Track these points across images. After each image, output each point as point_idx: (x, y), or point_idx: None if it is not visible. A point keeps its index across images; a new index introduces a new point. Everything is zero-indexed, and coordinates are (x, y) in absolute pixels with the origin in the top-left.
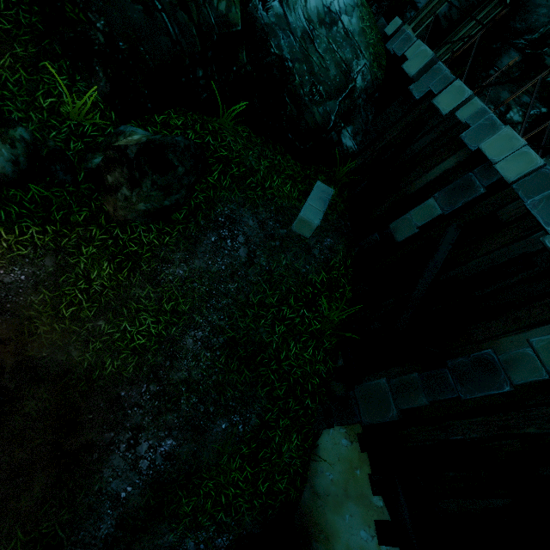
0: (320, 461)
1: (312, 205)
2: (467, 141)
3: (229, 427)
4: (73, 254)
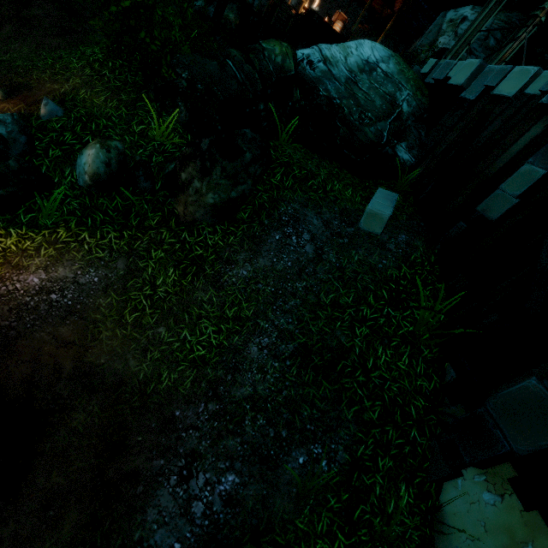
0: (452, 532)
1: (379, 202)
2: None
3: (309, 462)
4: (143, 258)
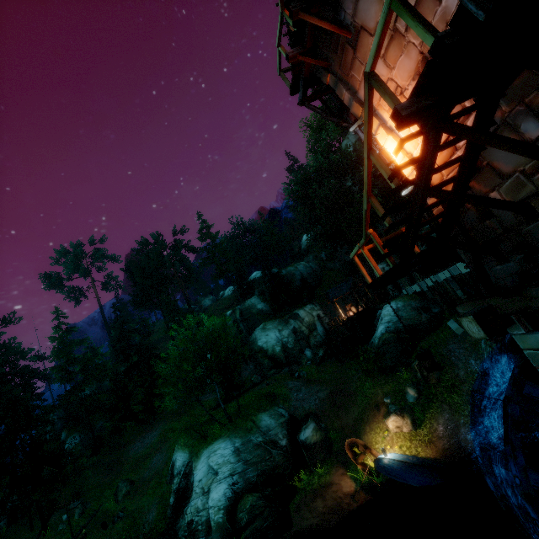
0: None
1: (452, 326)
2: (440, 281)
3: None
4: (445, 399)
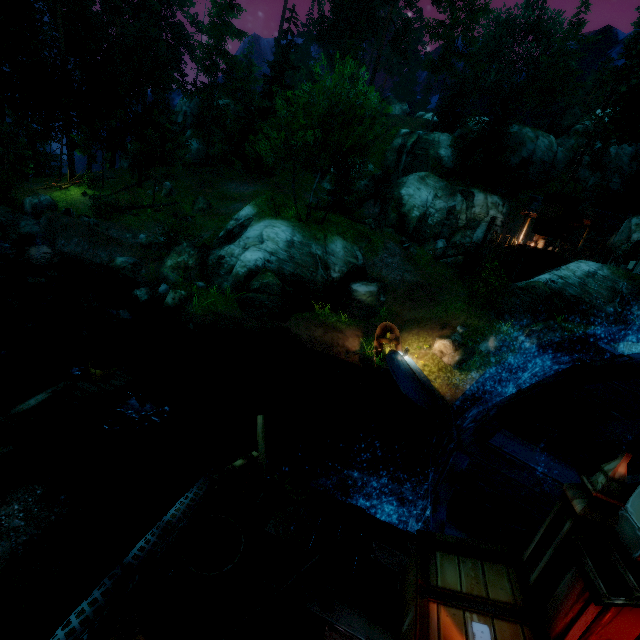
0: None
1: None
2: None
3: None
4: None
